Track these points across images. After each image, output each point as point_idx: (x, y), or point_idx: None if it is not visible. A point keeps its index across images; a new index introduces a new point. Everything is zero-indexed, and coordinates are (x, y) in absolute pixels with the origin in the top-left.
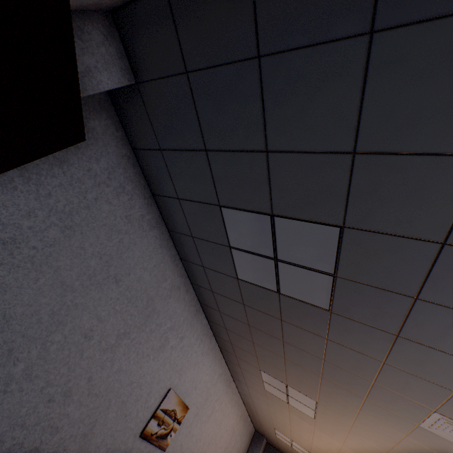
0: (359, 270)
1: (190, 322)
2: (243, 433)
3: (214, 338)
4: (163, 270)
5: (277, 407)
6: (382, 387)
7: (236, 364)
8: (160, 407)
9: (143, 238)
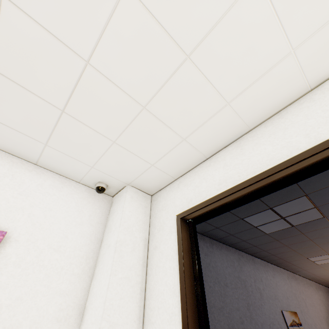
0: (325, 200)
1: (255, 268)
2: (326, 296)
3: (268, 263)
4: (229, 258)
5: None
6: None
7: (291, 265)
8: (287, 325)
9: (214, 255)
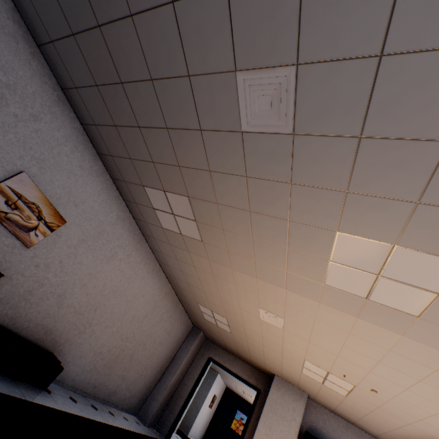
0: None
1: (48, 106)
2: (174, 318)
3: (101, 162)
4: None
5: (181, 255)
6: (196, 77)
7: (133, 201)
8: (6, 183)
9: None
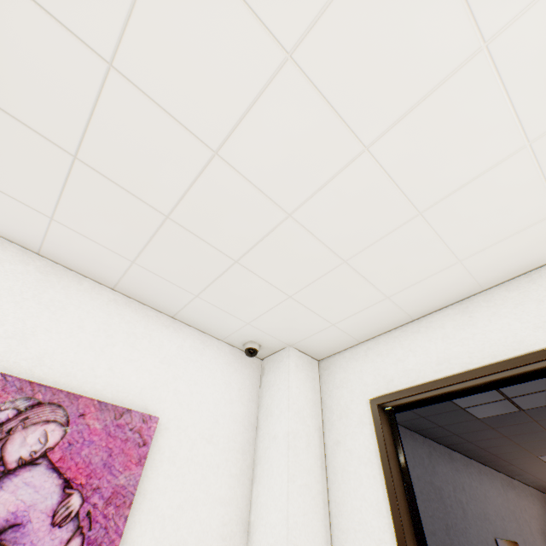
0: None
1: (454, 469)
2: None
3: (472, 460)
4: (416, 453)
5: None
6: None
7: (507, 465)
8: None
9: None
